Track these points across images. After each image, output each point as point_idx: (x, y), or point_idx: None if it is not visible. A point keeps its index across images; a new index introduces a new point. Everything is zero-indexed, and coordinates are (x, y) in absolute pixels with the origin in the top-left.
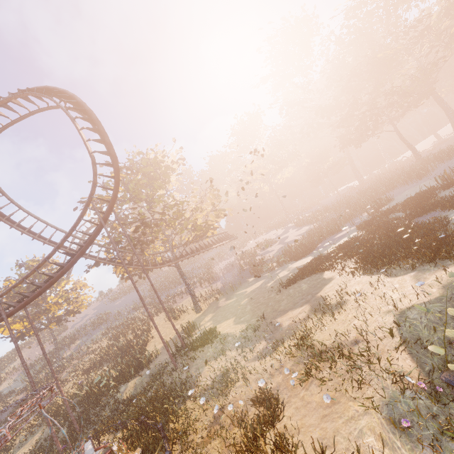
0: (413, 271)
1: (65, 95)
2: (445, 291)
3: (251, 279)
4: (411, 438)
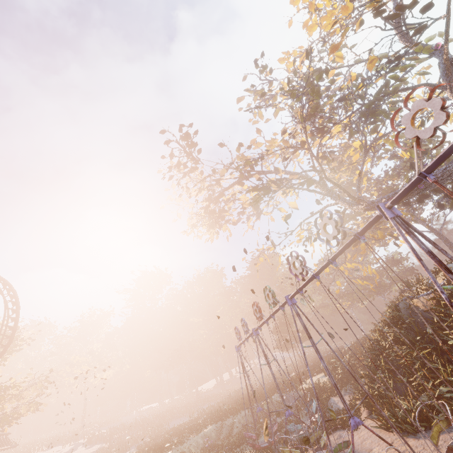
0: None
1: (10, 288)
2: None
3: None
4: None
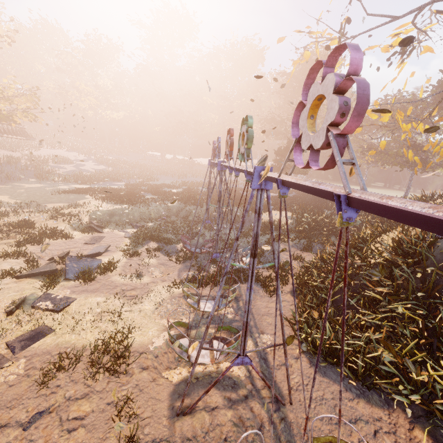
0: (114, 204)
1: None
2: (112, 209)
3: (33, 180)
4: (74, 229)
